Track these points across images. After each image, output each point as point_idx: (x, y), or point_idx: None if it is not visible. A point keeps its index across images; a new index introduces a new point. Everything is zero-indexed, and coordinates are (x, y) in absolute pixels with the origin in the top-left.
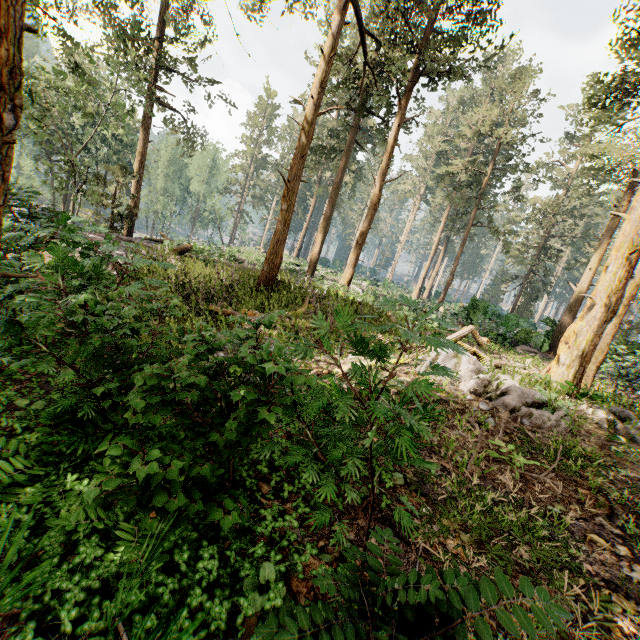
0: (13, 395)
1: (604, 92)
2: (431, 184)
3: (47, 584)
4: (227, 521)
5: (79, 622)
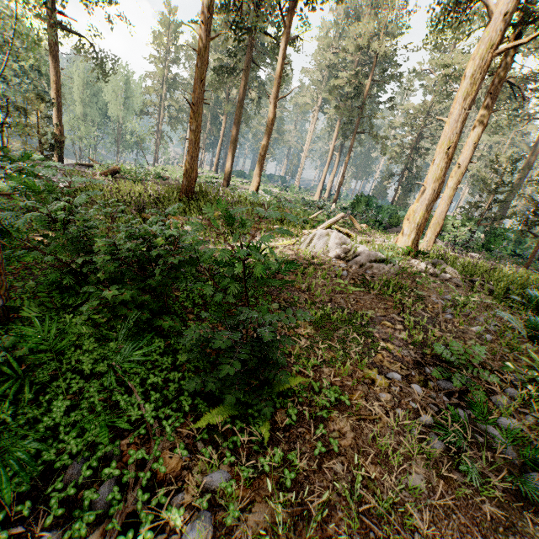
0: (12, 281)
1: (442, 12)
2: (325, 96)
3: (71, 358)
4: (166, 324)
5: (93, 374)
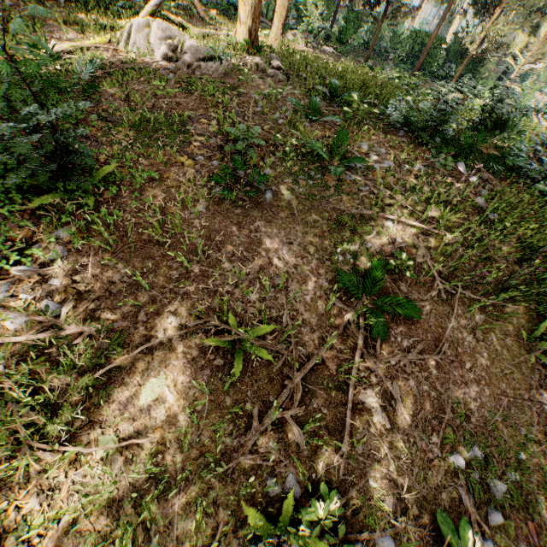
0: None
1: None
2: None
3: None
4: None
5: None
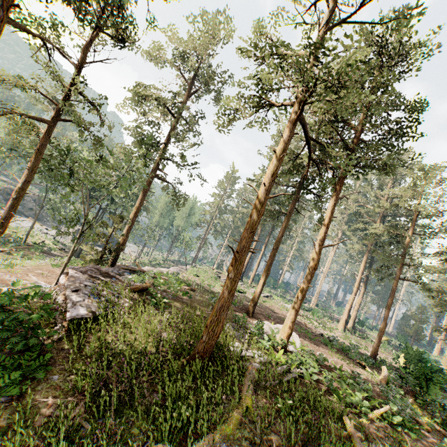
0: None
1: None
2: (348, 233)
3: None
4: None
5: None
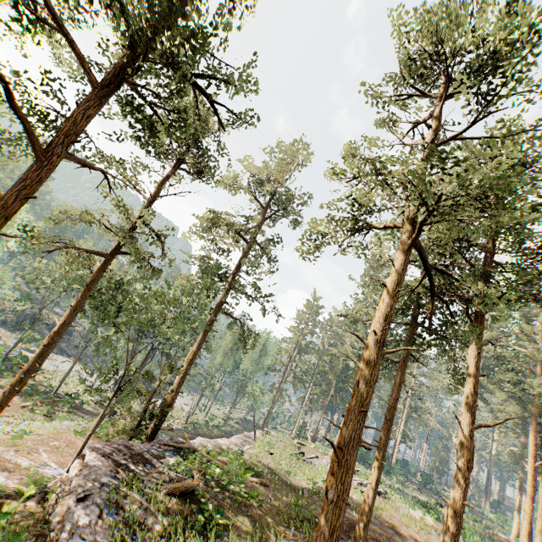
0: None
1: None
2: (491, 387)
3: None
4: None
5: None
